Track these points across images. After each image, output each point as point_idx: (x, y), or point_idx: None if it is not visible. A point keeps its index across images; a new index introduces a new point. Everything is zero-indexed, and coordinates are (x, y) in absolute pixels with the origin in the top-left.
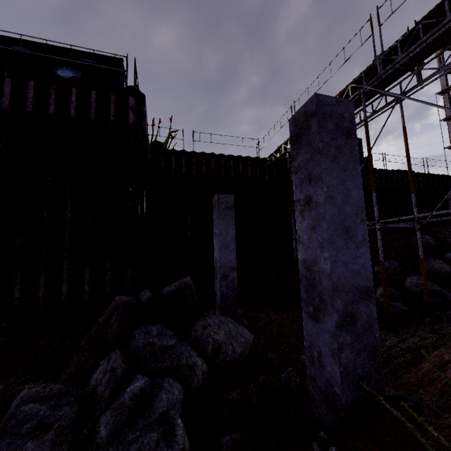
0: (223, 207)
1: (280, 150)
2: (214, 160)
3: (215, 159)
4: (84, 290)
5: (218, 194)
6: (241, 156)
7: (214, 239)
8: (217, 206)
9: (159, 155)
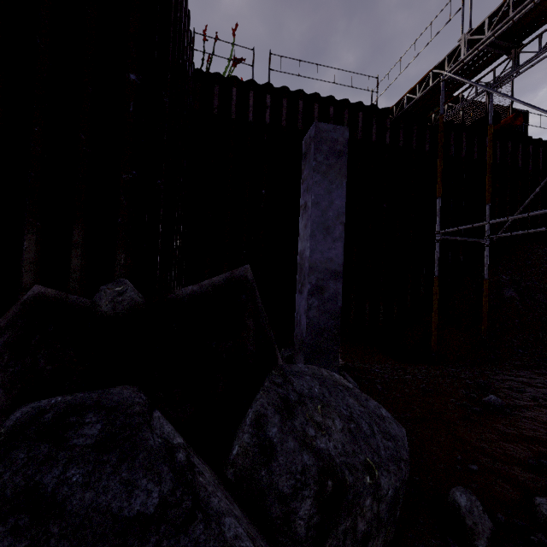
0: (326, 150)
1: (424, 83)
2: (303, 103)
3: (304, 102)
4: (21, 283)
5: (317, 123)
6: (348, 100)
7: (301, 219)
8: (314, 147)
9: (211, 85)
